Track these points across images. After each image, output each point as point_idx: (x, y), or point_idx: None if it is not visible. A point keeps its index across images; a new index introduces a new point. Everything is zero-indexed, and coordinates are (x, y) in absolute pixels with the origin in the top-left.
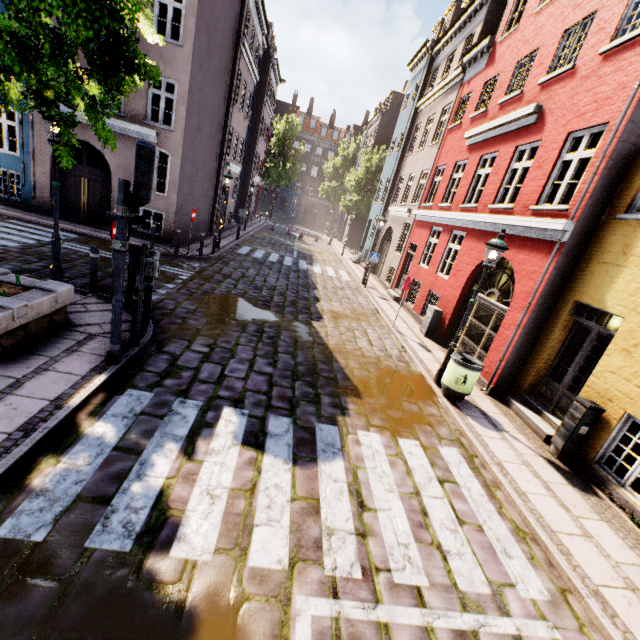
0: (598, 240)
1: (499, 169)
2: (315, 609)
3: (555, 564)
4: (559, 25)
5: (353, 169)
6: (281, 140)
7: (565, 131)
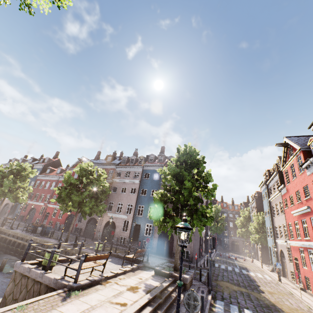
0: None
1: (309, 225)
2: None
3: None
4: (300, 185)
5: (251, 223)
6: (214, 214)
7: None
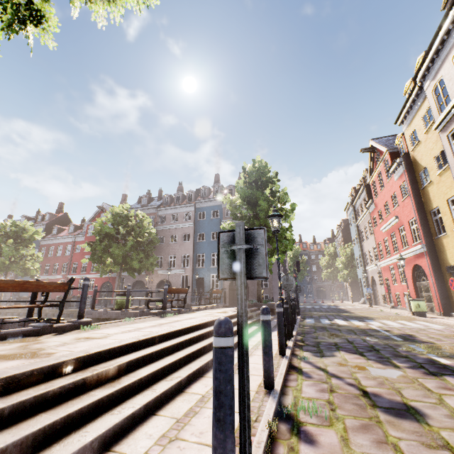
0: (436, 246)
1: (397, 236)
2: (374, 326)
3: (450, 325)
4: (388, 195)
5: (337, 258)
6: (292, 258)
7: (407, 221)
